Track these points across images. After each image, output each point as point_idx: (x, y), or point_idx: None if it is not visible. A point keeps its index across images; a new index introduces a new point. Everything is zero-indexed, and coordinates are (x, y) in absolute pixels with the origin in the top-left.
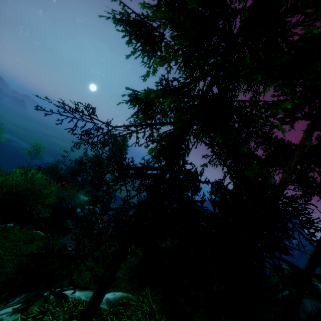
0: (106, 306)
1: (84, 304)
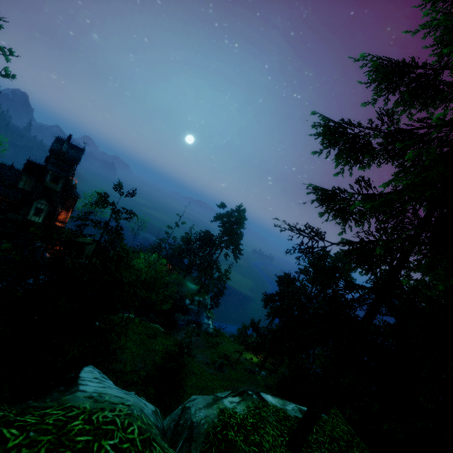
0: (299, 416)
1: (281, 409)
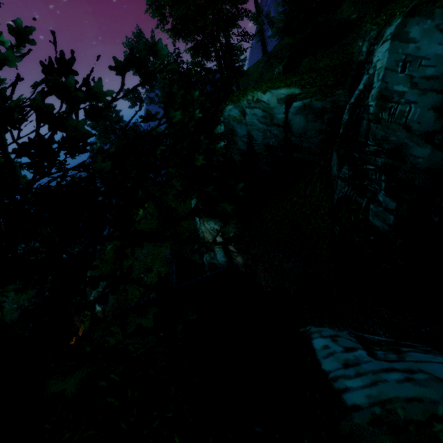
0: None
1: None
